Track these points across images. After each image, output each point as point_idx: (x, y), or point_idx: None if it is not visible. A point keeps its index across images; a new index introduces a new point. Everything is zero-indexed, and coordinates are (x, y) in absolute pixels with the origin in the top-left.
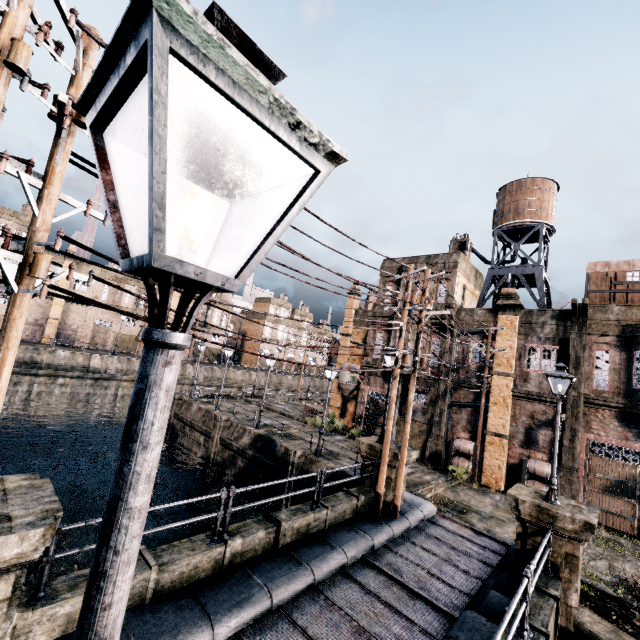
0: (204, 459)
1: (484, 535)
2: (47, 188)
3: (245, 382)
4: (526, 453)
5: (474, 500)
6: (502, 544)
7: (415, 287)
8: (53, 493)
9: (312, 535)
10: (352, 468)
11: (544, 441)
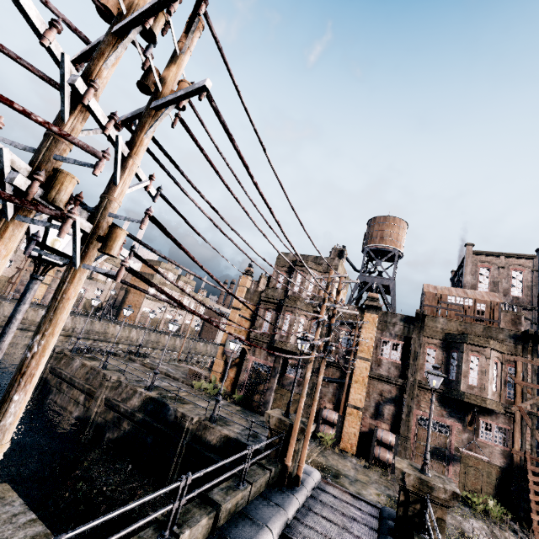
0: (81, 419)
1: (360, 499)
2: (132, 158)
3: (123, 338)
4: (374, 423)
5: (340, 464)
6: (374, 507)
7: (304, 280)
8: (25, 507)
9: (239, 514)
10: (242, 434)
11: (388, 414)
